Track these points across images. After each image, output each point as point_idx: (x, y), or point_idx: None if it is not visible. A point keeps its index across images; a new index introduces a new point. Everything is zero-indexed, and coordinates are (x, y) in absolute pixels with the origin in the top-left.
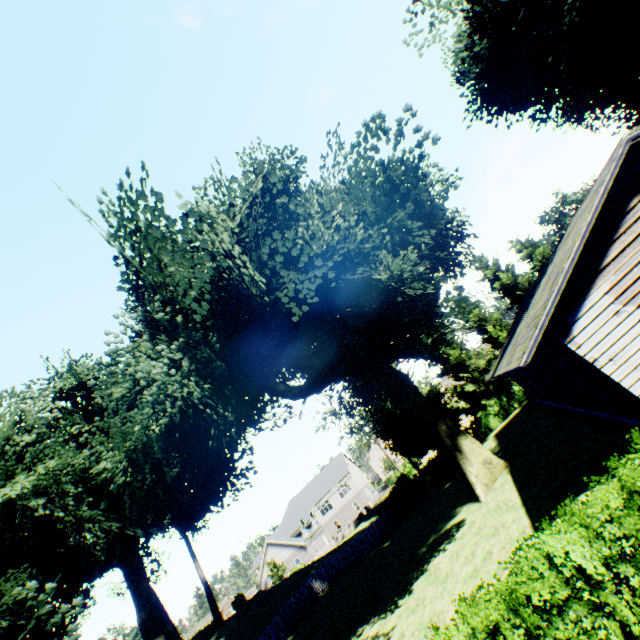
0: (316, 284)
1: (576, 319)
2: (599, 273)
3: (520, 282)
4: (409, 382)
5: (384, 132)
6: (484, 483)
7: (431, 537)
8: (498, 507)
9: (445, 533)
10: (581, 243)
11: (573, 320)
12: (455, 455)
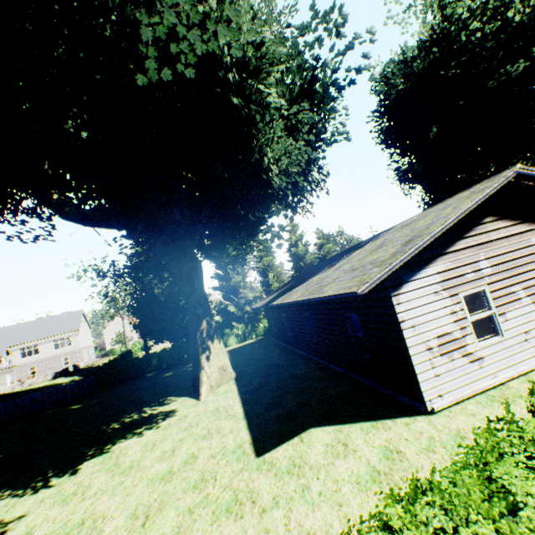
0: (208, 49)
1: (410, 280)
2: (443, 255)
3: (307, 258)
4: (201, 272)
5: (338, 34)
6: (212, 385)
7: (132, 416)
8: (218, 411)
9: (149, 417)
10: (454, 221)
11: (407, 280)
12: (202, 352)
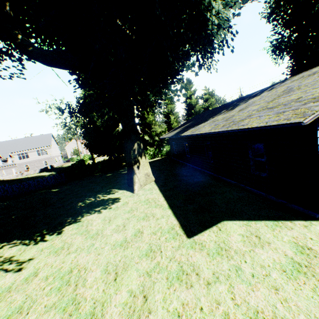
0: None
1: None
2: None
3: (196, 107)
4: (133, 109)
5: None
6: (141, 184)
7: (91, 199)
8: (148, 201)
9: (103, 201)
10: None
11: None
12: (134, 164)
